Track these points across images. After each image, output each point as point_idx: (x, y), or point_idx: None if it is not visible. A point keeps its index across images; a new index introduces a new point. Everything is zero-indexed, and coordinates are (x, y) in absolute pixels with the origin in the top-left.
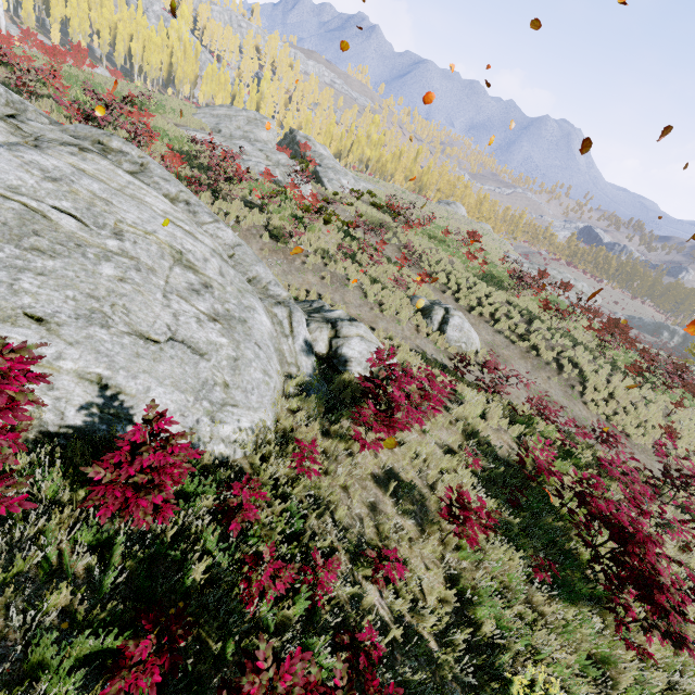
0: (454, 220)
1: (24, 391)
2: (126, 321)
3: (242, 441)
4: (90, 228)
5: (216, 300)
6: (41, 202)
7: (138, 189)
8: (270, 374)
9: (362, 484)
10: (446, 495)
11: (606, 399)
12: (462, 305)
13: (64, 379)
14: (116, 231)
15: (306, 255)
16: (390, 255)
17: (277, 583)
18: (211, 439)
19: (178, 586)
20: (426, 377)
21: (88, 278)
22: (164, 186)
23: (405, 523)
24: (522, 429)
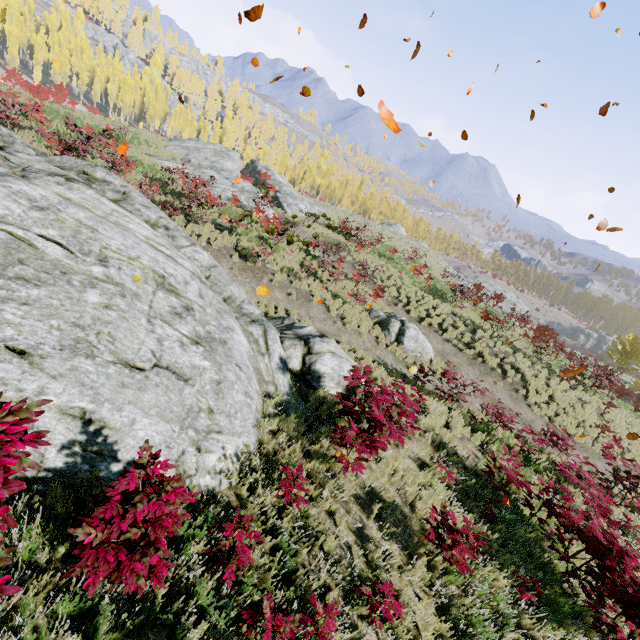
0: (397, 239)
1: (18, 457)
2: (111, 350)
3: (228, 470)
4: (76, 255)
5: (197, 322)
6: (28, 231)
7: (122, 216)
8: (252, 395)
9: (346, 508)
10: (432, 517)
11: (547, 401)
12: (412, 316)
13: (45, 416)
14: (101, 258)
15: (273, 273)
16: (346, 271)
17: None
18: (197, 471)
19: None
20: (396, 391)
21: (73, 306)
22: (145, 212)
23: (391, 548)
24: (484, 437)
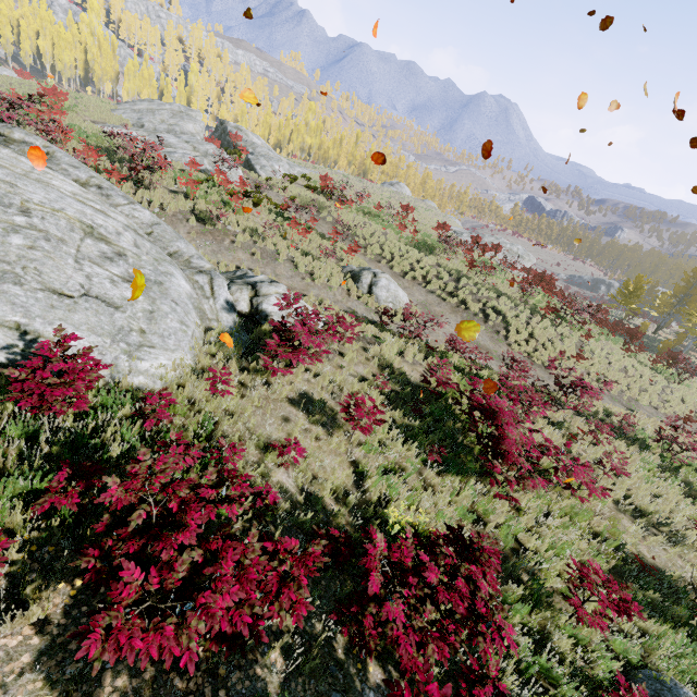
0: (396, 199)
1: None
2: (39, 281)
3: (161, 374)
4: None
5: (131, 266)
6: None
7: (43, 174)
8: (188, 324)
9: (277, 405)
10: (345, 401)
11: (527, 339)
12: (396, 272)
13: None
14: (23, 210)
15: (235, 235)
16: (326, 233)
17: (186, 459)
18: (130, 372)
19: (100, 463)
20: (338, 320)
21: None
22: (73, 172)
23: (316, 430)
24: (436, 361)
